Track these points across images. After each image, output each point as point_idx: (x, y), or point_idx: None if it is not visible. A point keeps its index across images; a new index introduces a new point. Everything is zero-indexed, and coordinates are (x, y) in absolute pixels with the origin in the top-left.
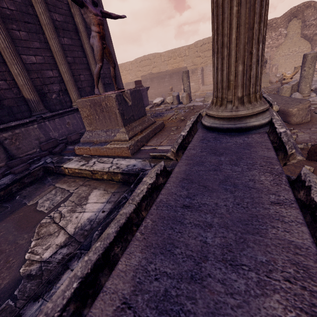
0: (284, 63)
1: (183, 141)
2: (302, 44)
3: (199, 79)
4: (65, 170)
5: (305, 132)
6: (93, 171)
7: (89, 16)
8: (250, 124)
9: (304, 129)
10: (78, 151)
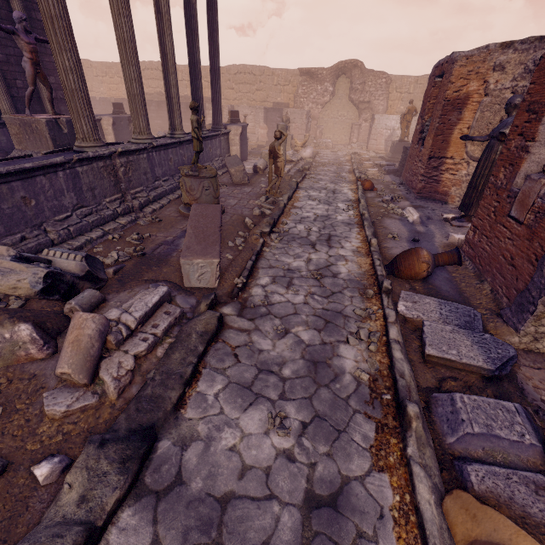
0: (333, 127)
1: (53, 152)
2: (351, 110)
3: (226, 121)
4: None
5: (229, 188)
6: None
7: (21, 43)
8: (86, 151)
9: (233, 187)
10: None
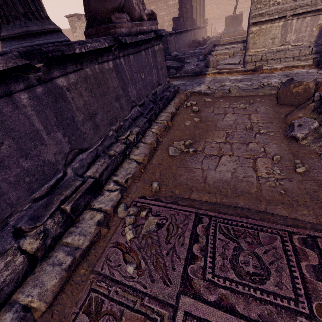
0: None
1: None
2: None
3: None
4: (222, 41)
5: None
6: (236, 38)
7: None
8: None
9: None
10: (222, 37)
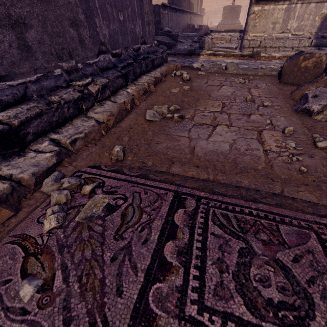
0: None
1: None
2: None
3: None
4: None
5: None
6: None
7: None
8: None
9: None
10: (219, 28)
